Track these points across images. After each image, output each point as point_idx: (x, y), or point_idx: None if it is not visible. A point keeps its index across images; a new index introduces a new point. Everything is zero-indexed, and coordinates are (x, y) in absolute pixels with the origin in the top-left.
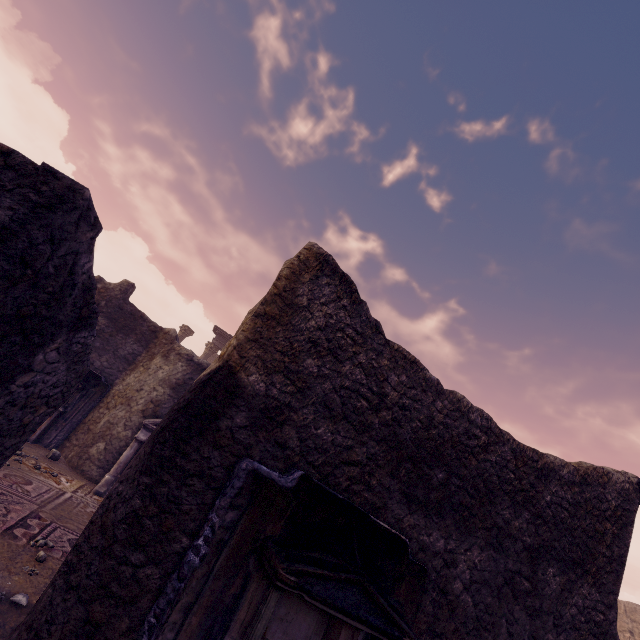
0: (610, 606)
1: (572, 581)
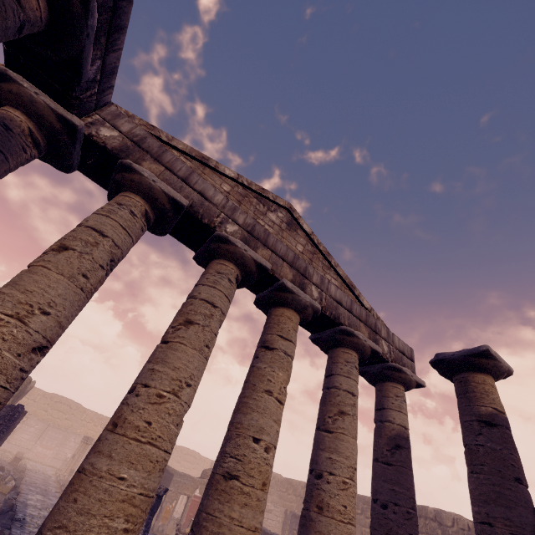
0: None
1: None
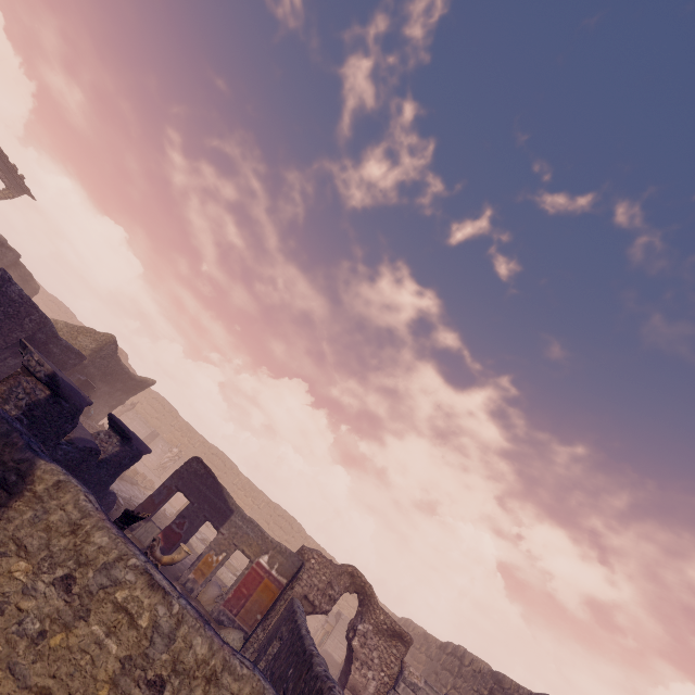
0: (128, 399)
1: (123, 395)
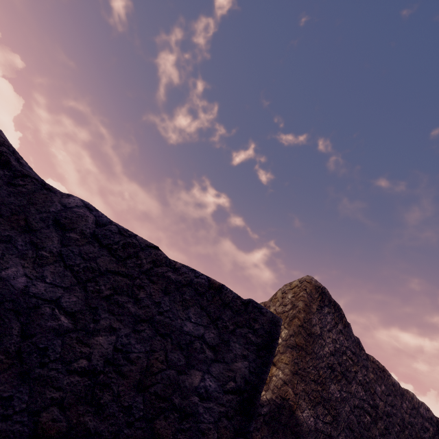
0: None
1: None
